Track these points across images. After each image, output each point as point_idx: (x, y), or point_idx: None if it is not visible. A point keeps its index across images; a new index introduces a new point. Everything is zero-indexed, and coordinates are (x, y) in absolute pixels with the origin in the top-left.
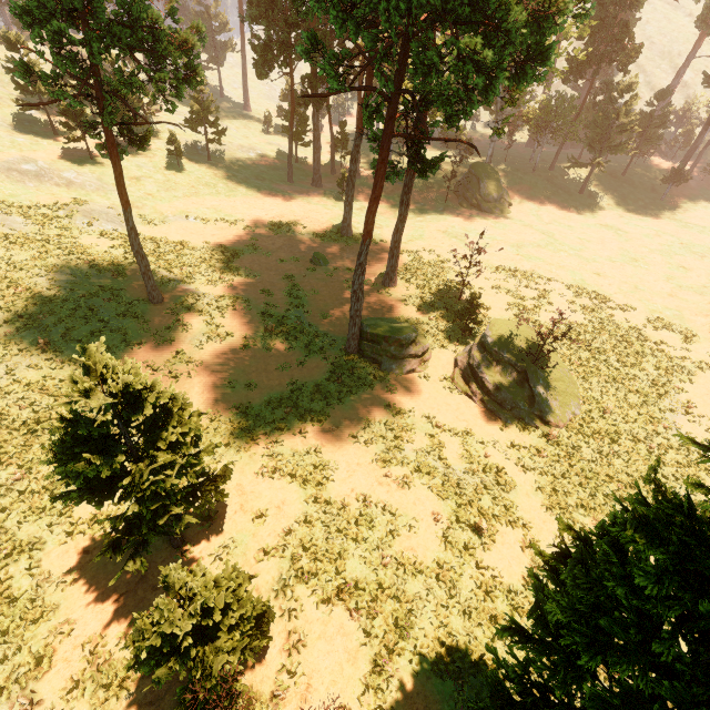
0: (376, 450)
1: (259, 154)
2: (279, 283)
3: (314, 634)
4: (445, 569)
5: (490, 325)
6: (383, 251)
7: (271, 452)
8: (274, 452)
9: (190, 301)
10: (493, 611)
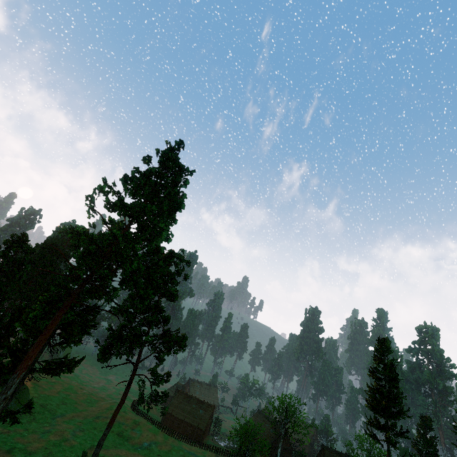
0: None
1: None
2: None
3: None
4: None
5: None
6: None
7: None
8: None
9: None
10: None
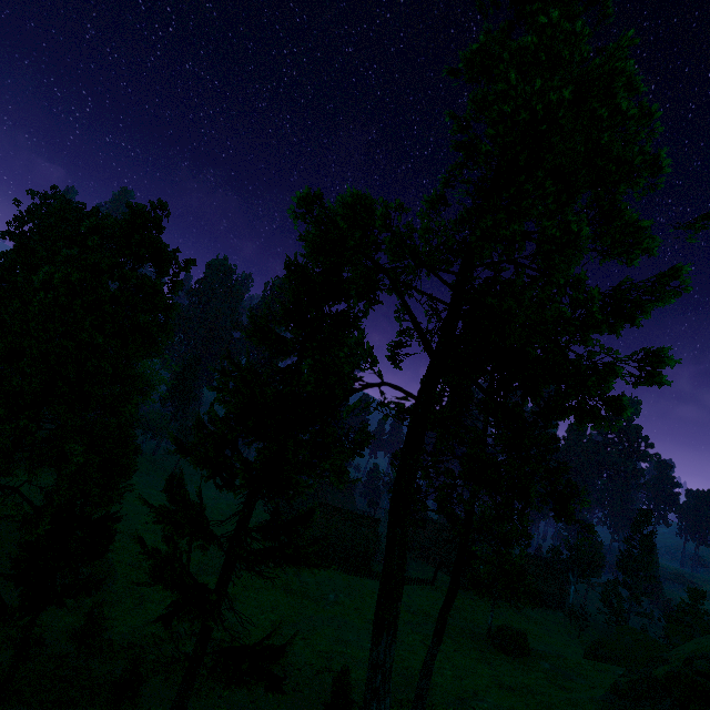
0: None
1: None
2: None
3: None
4: None
5: None
6: None
7: None
8: None
9: None
10: None
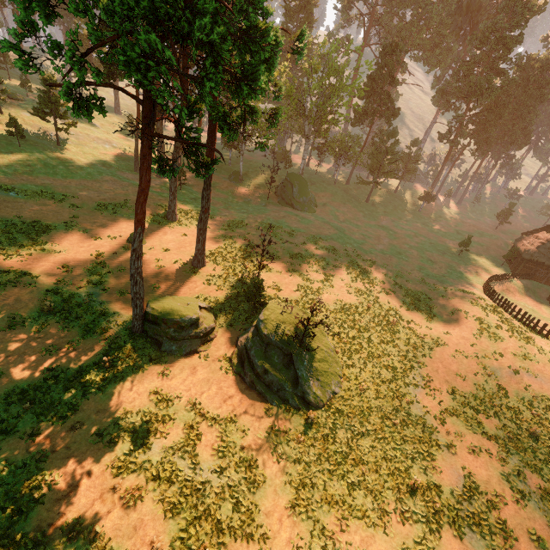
0: (118, 452)
1: (114, 147)
2: (84, 259)
3: None
4: None
5: (265, 309)
6: None
7: None
8: None
9: None
10: None
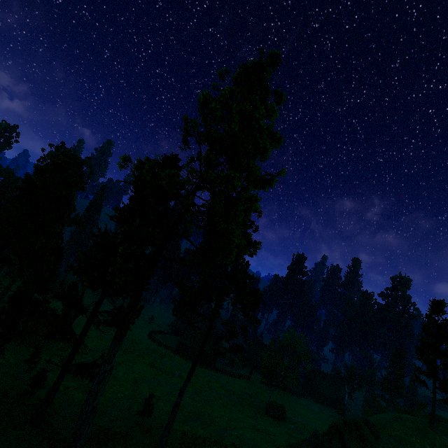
0: None
1: None
2: None
3: None
4: None
5: None
6: None
7: None
8: None
9: None
10: None
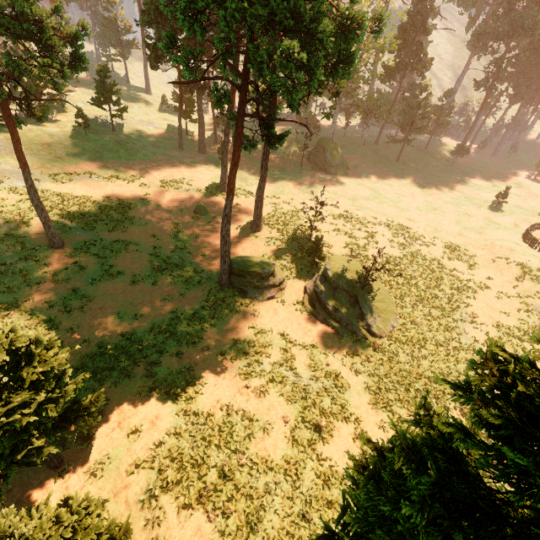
0: (240, 365)
1: (156, 127)
2: (166, 229)
3: (174, 539)
4: (291, 464)
5: (330, 260)
6: (252, 203)
7: (150, 372)
8: (152, 372)
9: (87, 245)
10: (329, 497)
